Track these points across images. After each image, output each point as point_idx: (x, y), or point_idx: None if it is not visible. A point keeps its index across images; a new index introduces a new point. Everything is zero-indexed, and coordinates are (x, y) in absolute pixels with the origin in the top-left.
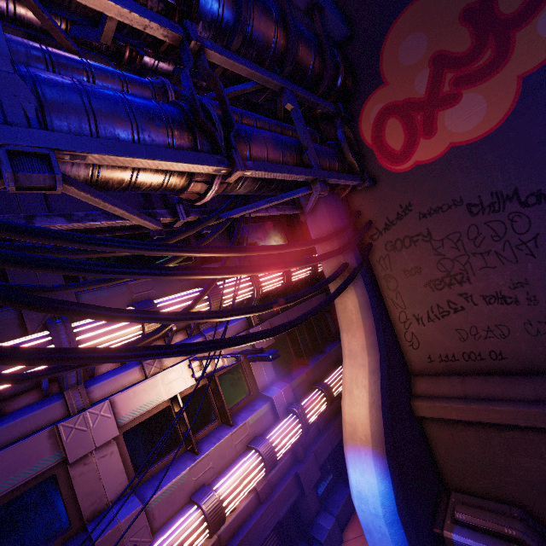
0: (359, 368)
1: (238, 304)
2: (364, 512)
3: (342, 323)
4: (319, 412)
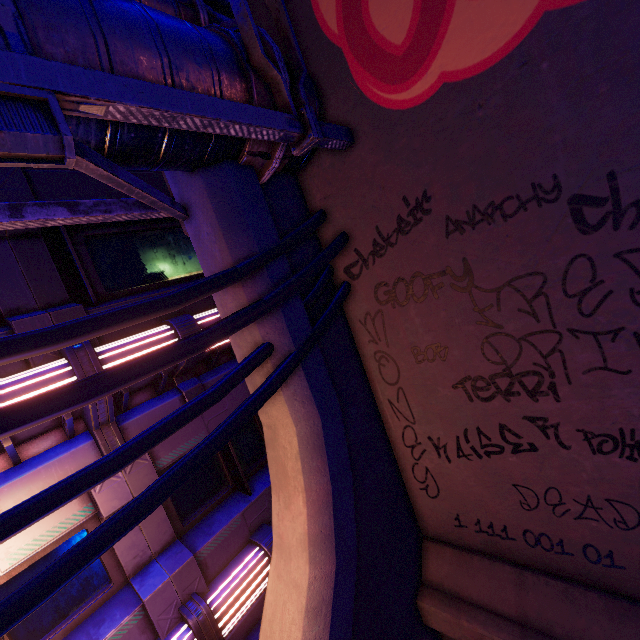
0: (290, 591)
1: (61, 419)
2: None
3: (270, 470)
4: (255, 596)
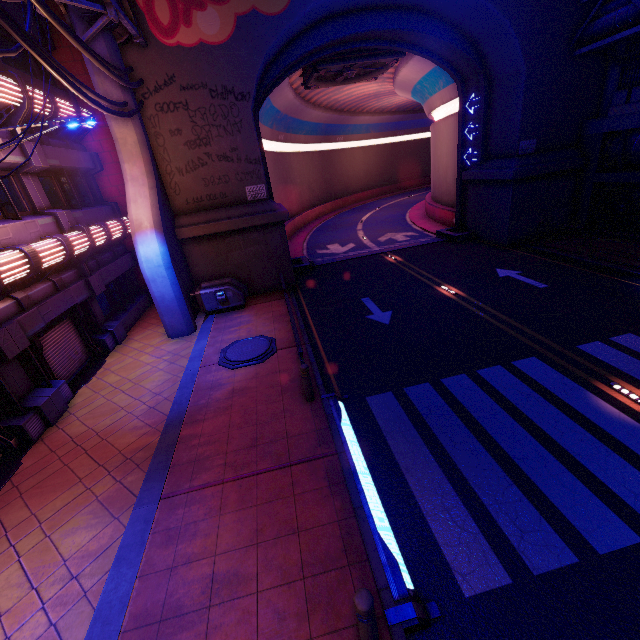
0: (141, 187)
1: (1, 111)
2: (151, 268)
3: (124, 156)
4: (101, 241)
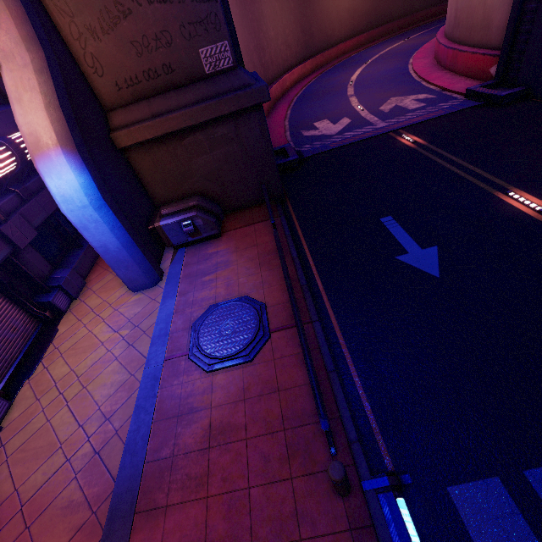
0: (22, 70)
1: None
2: (74, 211)
3: None
4: (6, 167)
